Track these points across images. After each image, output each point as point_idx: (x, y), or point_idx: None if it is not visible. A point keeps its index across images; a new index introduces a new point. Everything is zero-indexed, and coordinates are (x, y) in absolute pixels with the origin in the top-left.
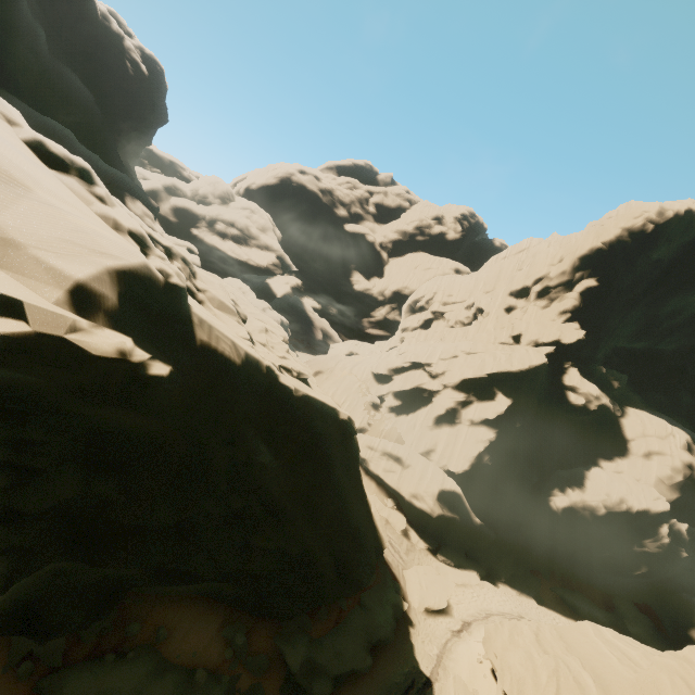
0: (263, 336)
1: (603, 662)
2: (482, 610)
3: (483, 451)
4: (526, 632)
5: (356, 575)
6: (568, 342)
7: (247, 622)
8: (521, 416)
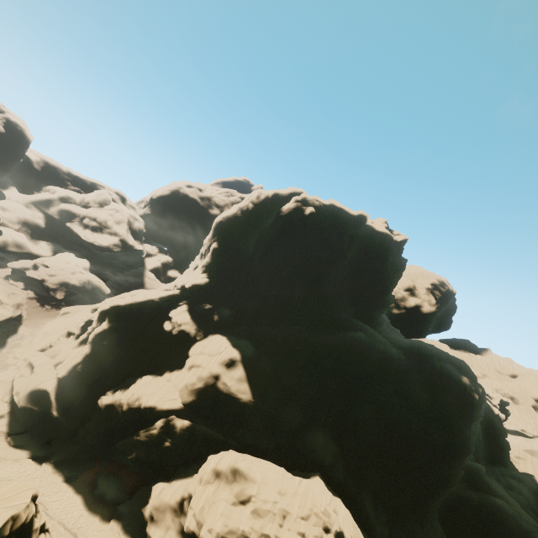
0: None
1: None
2: None
3: (82, 362)
4: None
5: None
6: (186, 286)
7: None
8: (115, 337)
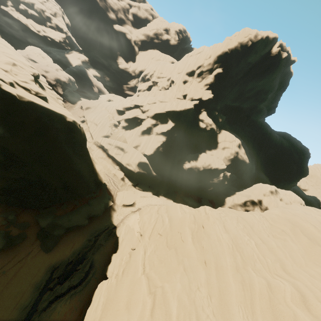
0: (8, 66)
1: (175, 214)
2: (148, 204)
3: (160, 146)
4: (155, 208)
5: (78, 191)
6: (204, 99)
7: (17, 211)
8: (178, 131)
